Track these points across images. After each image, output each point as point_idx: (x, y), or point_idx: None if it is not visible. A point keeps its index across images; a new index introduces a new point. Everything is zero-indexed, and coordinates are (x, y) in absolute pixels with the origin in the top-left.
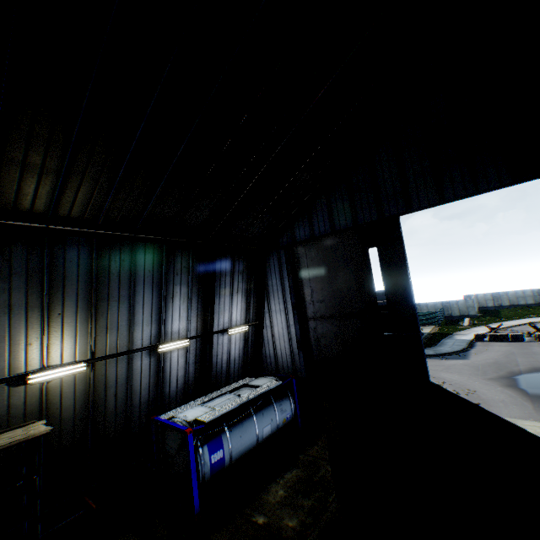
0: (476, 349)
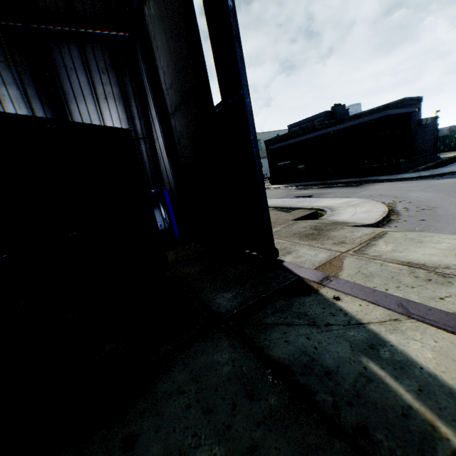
0: None
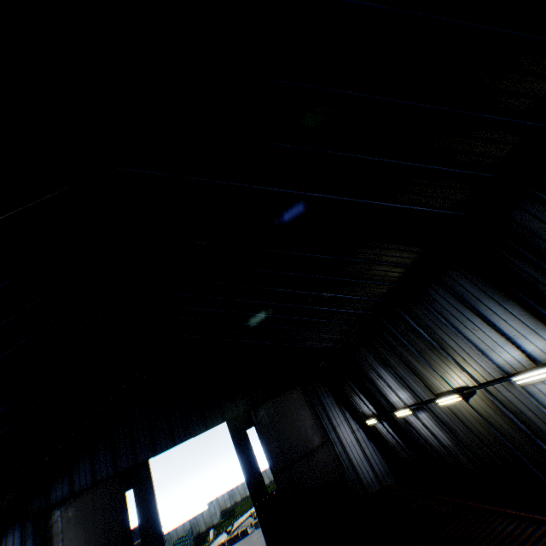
0: None
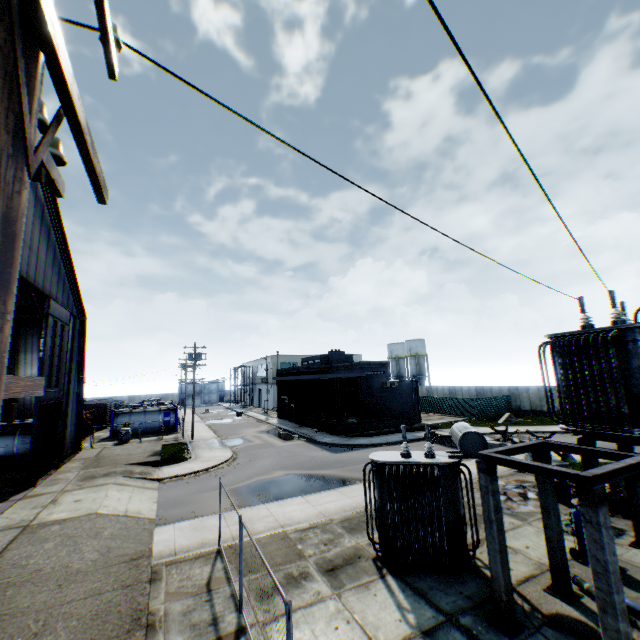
0: (386, 447)
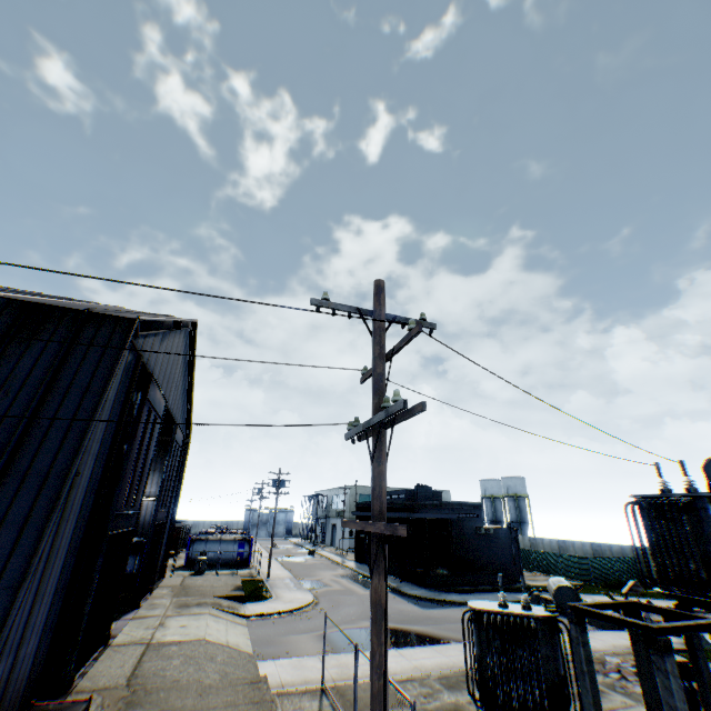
0: None
